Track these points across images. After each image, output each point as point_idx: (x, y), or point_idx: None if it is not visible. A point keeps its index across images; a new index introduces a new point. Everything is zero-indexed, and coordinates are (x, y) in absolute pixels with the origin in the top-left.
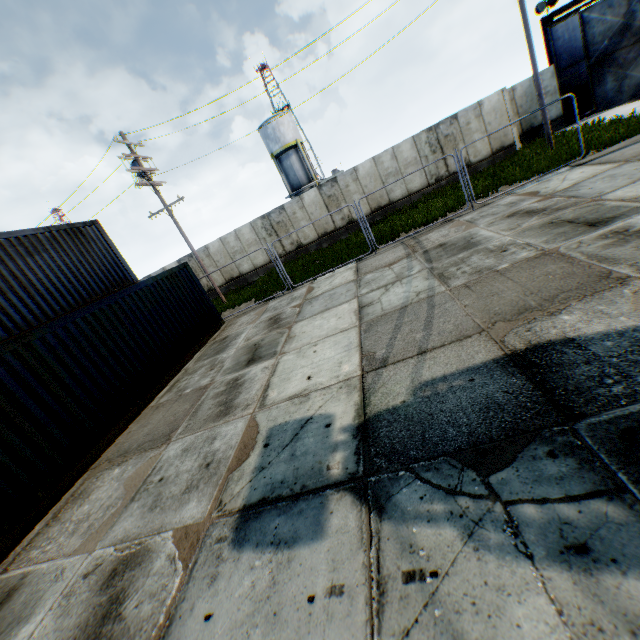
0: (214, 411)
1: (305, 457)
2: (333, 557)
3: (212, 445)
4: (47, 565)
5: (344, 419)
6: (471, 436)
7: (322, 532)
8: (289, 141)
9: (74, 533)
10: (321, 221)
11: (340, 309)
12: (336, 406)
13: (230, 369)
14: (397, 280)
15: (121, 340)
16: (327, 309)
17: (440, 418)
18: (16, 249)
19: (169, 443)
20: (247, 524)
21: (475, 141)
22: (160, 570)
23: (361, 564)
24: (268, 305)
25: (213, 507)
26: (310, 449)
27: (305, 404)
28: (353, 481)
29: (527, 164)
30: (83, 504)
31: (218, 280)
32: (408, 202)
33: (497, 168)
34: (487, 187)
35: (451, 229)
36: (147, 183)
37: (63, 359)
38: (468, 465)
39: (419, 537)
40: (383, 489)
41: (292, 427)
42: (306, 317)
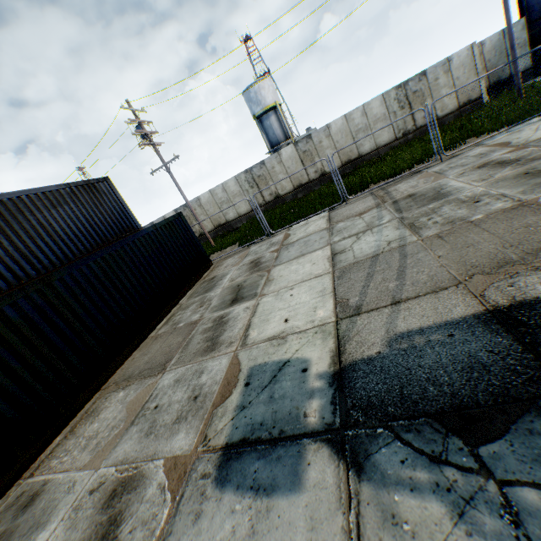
0: (202, 346)
1: (283, 401)
2: (311, 514)
3: (200, 379)
4: (62, 476)
5: (320, 365)
6: (454, 398)
7: (300, 484)
8: (269, 103)
9: (85, 448)
10: (296, 174)
11: (314, 255)
12: (312, 351)
13: (216, 307)
14: (368, 229)
15: (126, 280)
16: (302, 255)
17: (418, 374)
18: (43, 202)
19: (164, 372)
20: (229, 463)
21: (446, 95)
22: (151, 498)
23: (340, 528)
24: (250, 249)
25: (199, 441)
26: (287, 393)
27: (283, 346)
28: (330, 432)
29: (495, 116)
30: (93, 422)
31: (208, 226)
32: (376, 155)
33: (464, 121)
34: (454, 139)
35: (419, 180)
36: (148, 144)
37: (78, 297)
38: (453, 431)
39: (402, 507)
40: (361, 445)
41: (271, 368)
42: (283, 262)
